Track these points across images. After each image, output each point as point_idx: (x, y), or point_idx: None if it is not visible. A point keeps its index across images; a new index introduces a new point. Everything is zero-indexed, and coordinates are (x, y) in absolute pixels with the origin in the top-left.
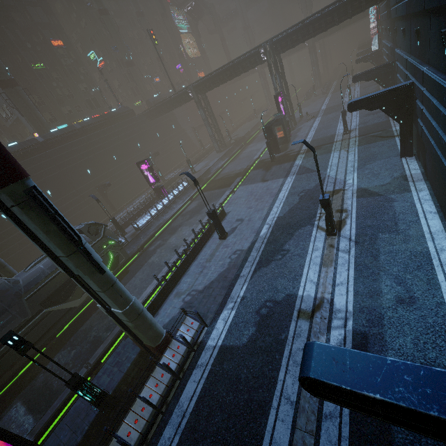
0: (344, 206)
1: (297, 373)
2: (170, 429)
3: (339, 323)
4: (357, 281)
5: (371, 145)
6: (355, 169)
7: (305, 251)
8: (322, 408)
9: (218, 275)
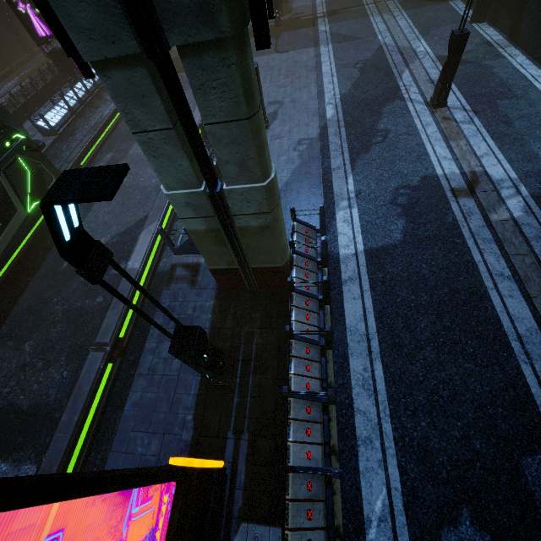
0: (432, 76)
1: (495, 249)
2: (358, 360)
3: (511, 192)
4: (503, 149)
5: (421, 9)
6: (419, 36)
7: (413, 128)
8: None
9: (292, 173)
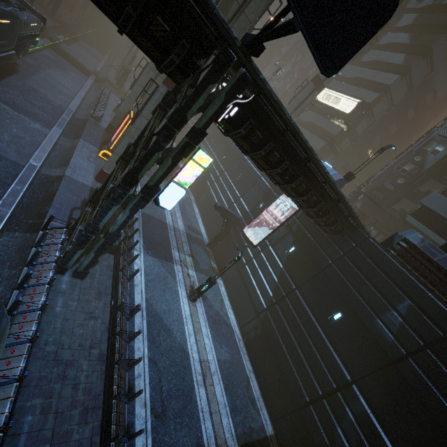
0: None
1: None
2: None
3: None
4: None
5: None
6: None
7: None
8: None
9: None
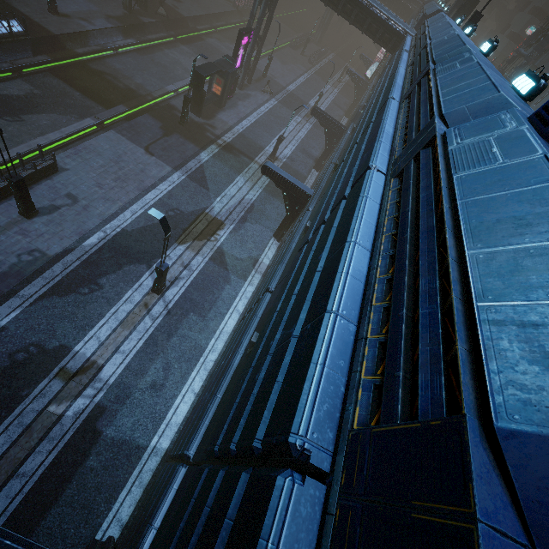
0: (193, 262)
1: (16, 434)
2: None
3: (91, 393)
4: (137, 355)
5: (271, 198)
6: (237, 220)
7: (118, 298)
8: (19, 468)
9: None
